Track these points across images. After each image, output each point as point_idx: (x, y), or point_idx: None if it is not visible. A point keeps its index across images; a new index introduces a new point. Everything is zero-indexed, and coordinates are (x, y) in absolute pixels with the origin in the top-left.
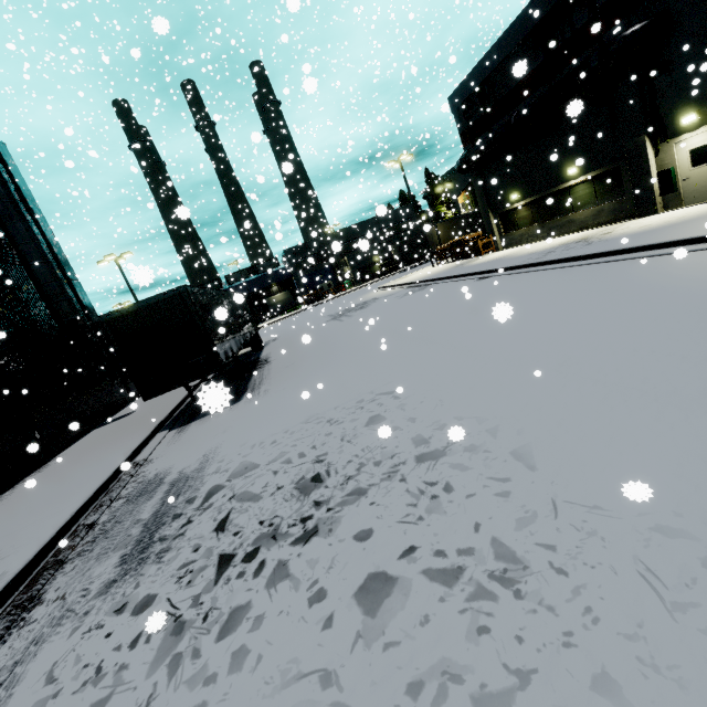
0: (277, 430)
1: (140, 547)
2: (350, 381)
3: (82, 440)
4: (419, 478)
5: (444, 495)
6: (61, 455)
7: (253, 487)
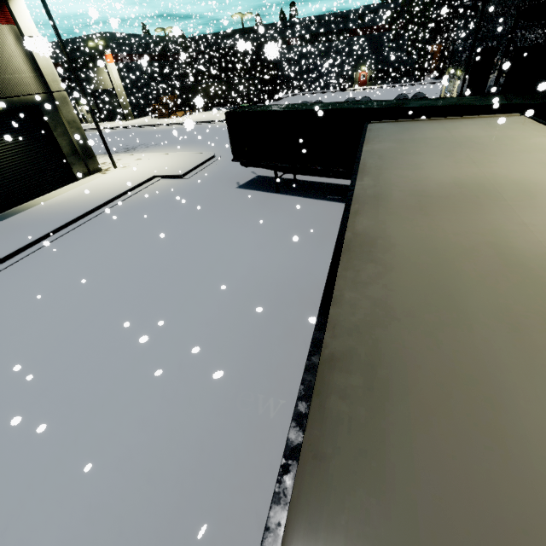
0: None
1: None
2: None
3: None
4: None
5: None
6: None
7: None
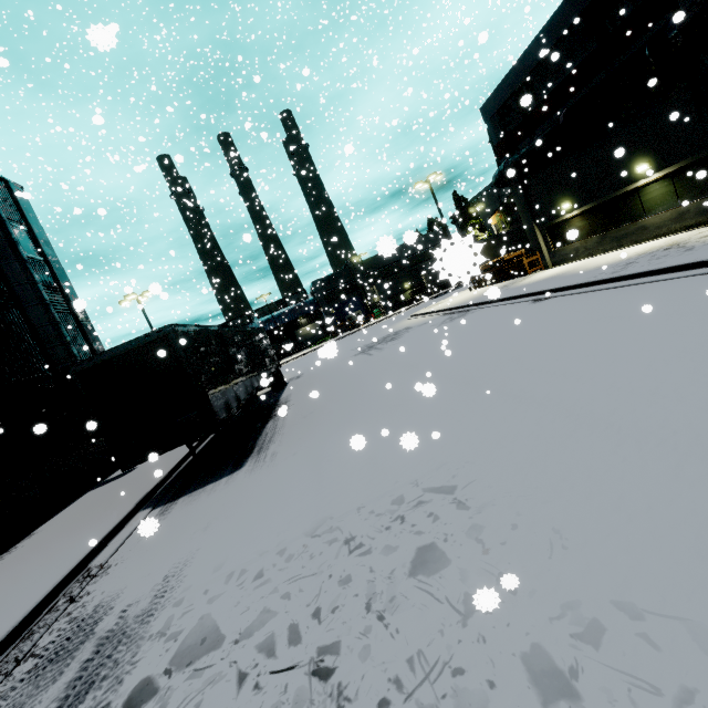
0: (270, 544)
1: None
2: (382, 453)
3: (69, 507)
4: None
5: None
6: (36, 532)
7: None
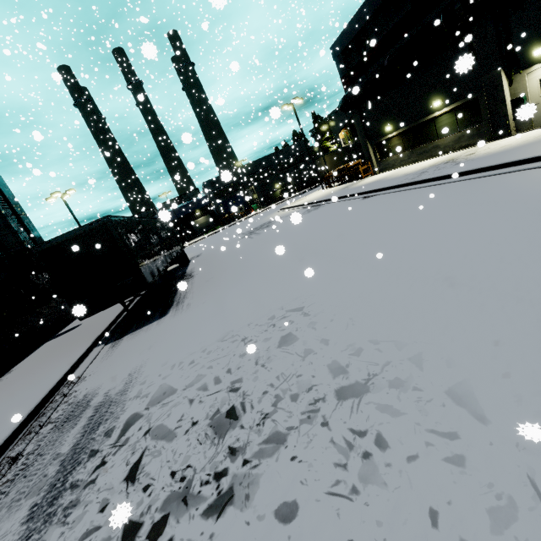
0: (196, 348)
1: (51, 496)
2: (261, 296)
3: (34, 353)
4: (343, 424)
5: (378, 453)
6: (14, 369)
7: (169, 420)
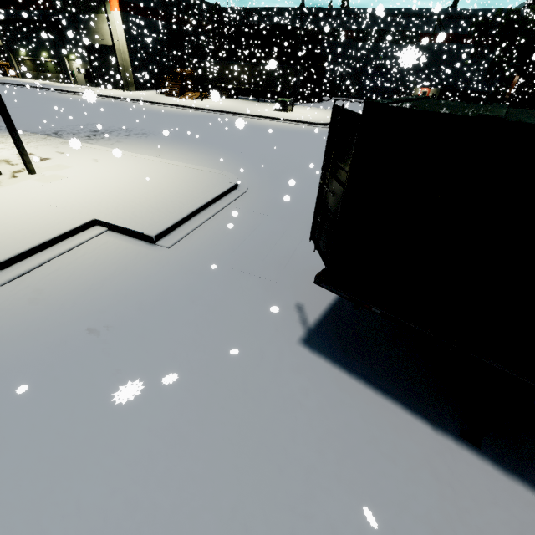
0: None
1: None
2: None
3: None
4: None
5: None
6: None
7: None
